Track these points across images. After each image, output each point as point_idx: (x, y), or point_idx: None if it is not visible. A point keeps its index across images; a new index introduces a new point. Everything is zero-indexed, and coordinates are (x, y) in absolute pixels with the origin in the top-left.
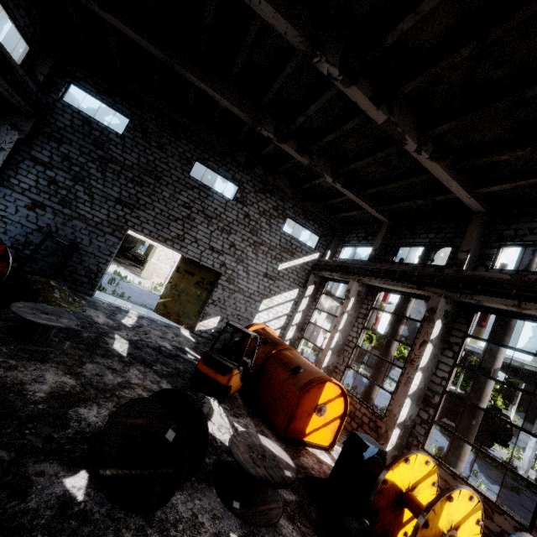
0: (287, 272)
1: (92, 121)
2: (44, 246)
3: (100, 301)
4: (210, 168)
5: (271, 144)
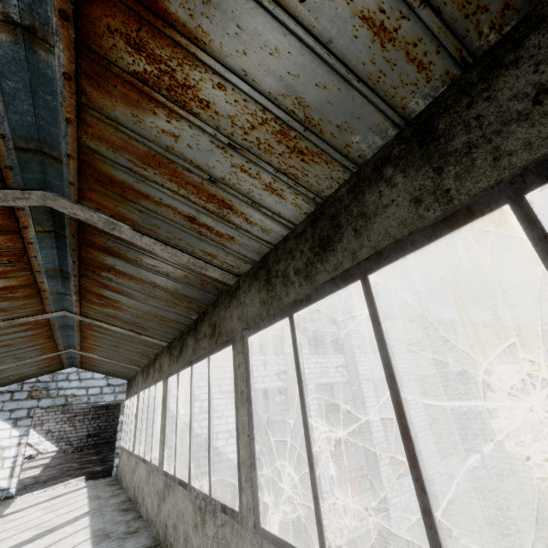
0: None
1: None
2: None
3: None
4: None
5: None
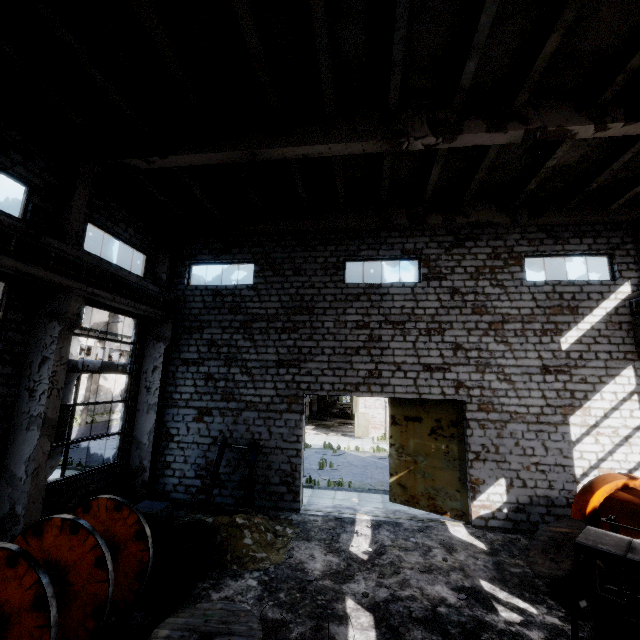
0: (583, 346)
1: (220, 289)
2: (225, 461)
3: (311, 516)
4: (366, 259)
5: (434, 165)
